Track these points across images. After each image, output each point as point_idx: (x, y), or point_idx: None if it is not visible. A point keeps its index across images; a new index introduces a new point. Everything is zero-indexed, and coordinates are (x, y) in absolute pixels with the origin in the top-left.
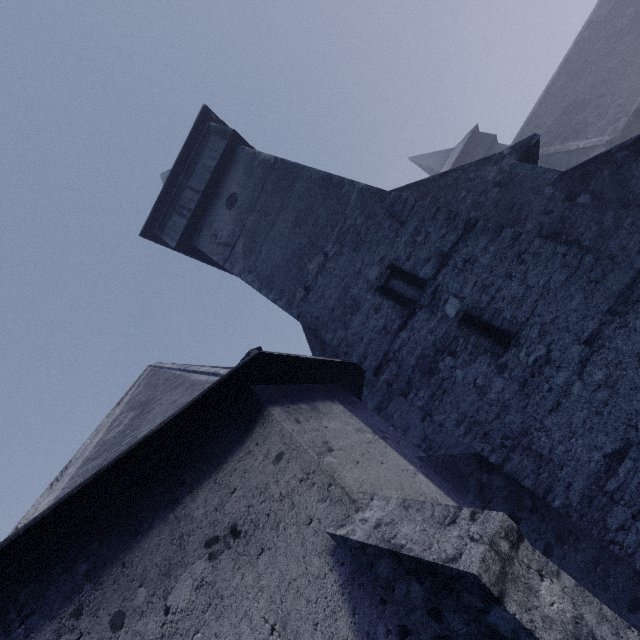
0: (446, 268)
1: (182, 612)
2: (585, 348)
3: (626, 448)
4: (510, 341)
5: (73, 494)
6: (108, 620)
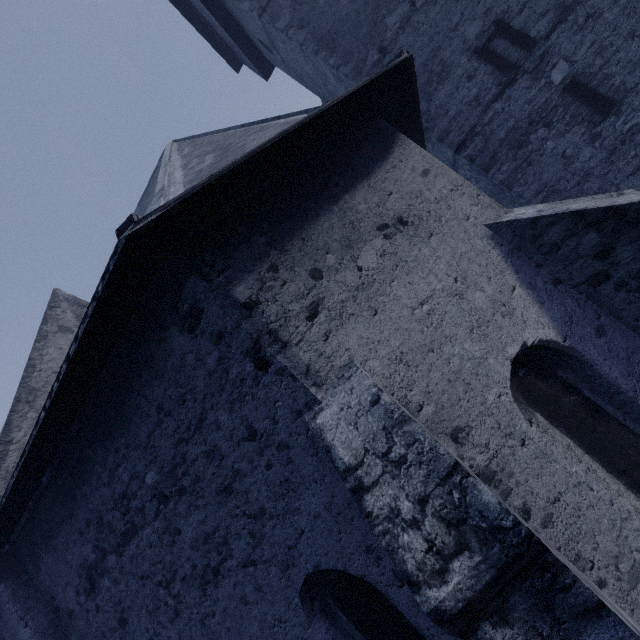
0: (564, 25)
1: (374, 270)
2: None
3: None
4: (611, 109)
5: (263, 149)
6: (306, 274)
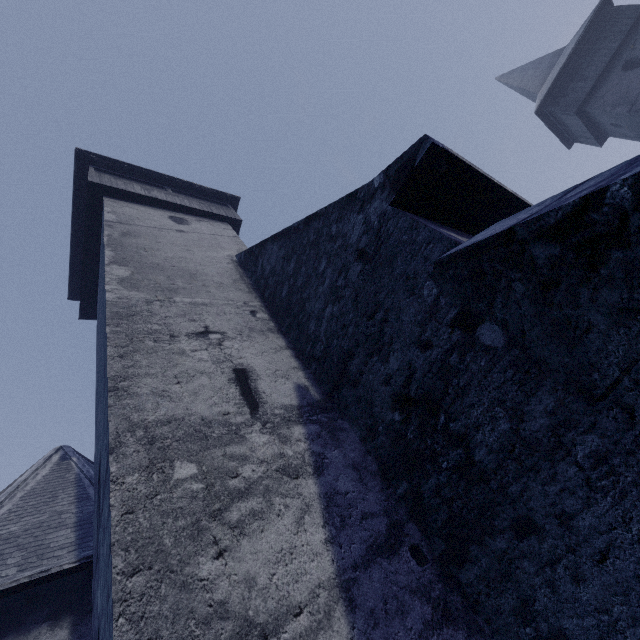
0: (102, 516)
1: None
2: None
3: None
4: None
5: None
6: None
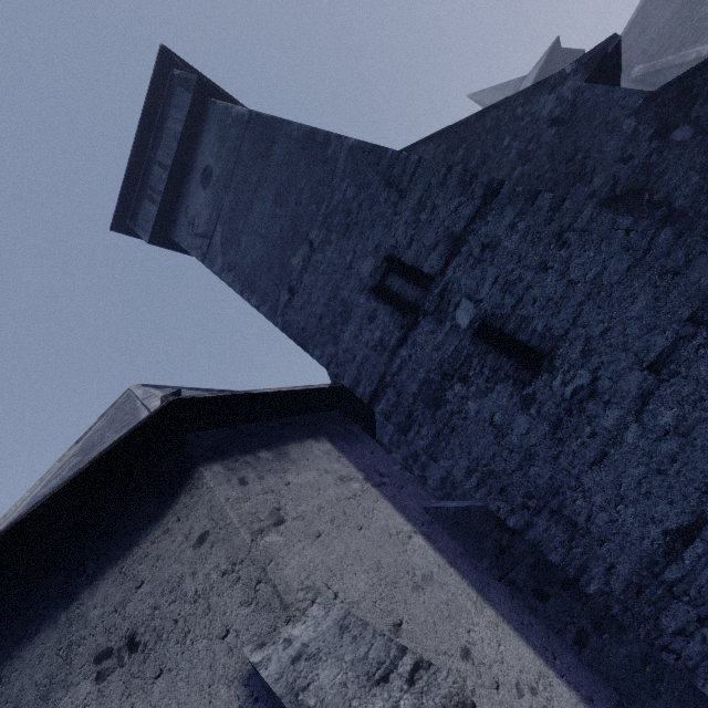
0: (458, 257)
1: None
2: (649, 376)
3: (698, 525)
4: (541, 363)
5: None
6: None
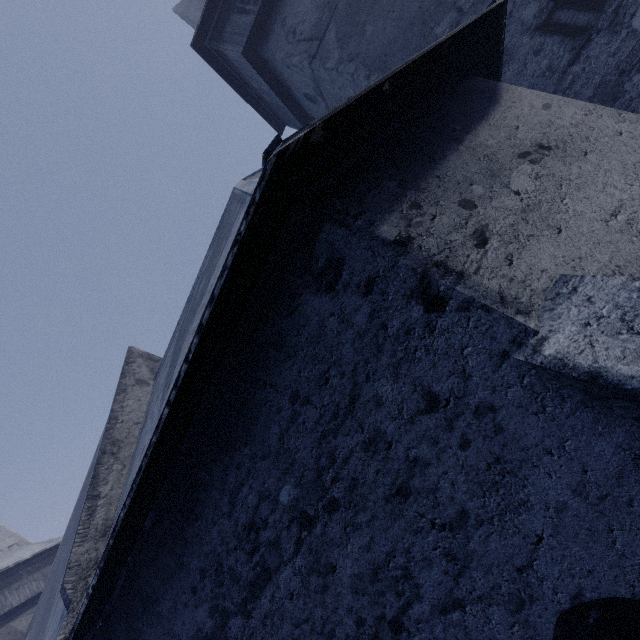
0: None
1: (534, 192)
2: None
3: None
4: None
5: (393, 76)
6: (456, 206)
